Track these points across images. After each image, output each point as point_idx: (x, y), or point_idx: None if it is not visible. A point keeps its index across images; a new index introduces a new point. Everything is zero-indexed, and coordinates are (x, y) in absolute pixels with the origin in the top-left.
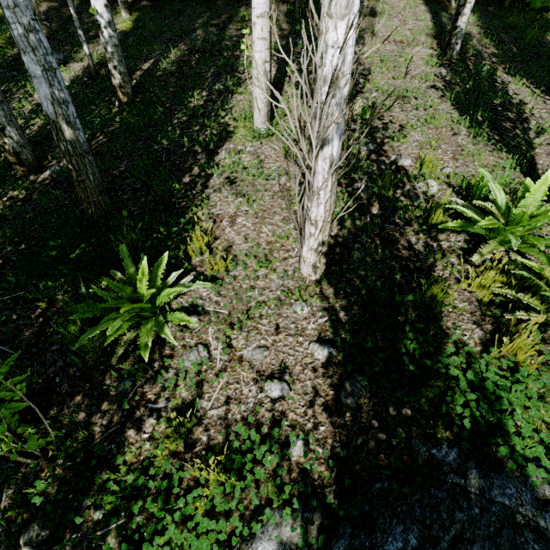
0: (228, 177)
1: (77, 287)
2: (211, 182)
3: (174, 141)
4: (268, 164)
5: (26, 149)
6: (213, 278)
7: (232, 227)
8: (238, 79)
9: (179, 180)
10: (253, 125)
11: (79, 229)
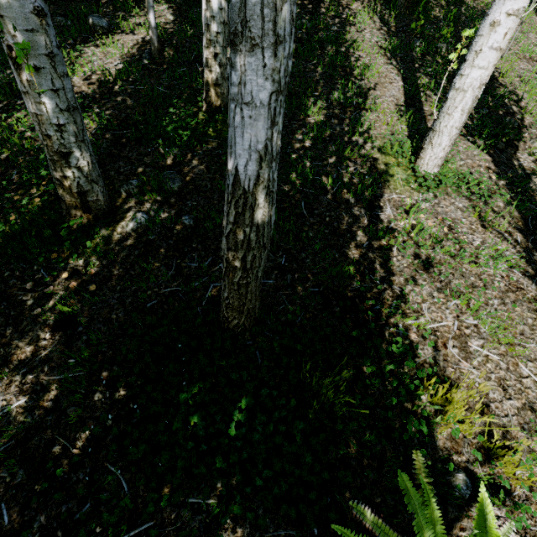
0: (416, 254)
1: (255, 506)
2: (395, 262)
3: (307, 179)
4: (464, 235)
5: (96, 184)
6: (492, 485)
7: (469, 360)
8: (359, 87)
9: (342, 254)
10: (418, 166)
11: (225, 362)
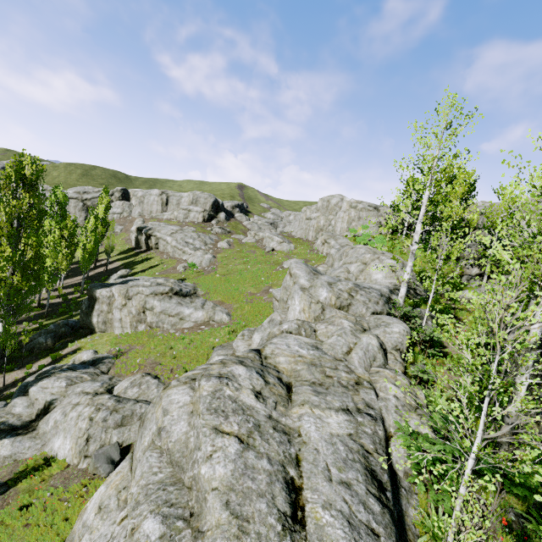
0: None
1: None
2: None
3: None
4: None
5: None
6: None
7: None
8: None
9: None
10: None
11: None
